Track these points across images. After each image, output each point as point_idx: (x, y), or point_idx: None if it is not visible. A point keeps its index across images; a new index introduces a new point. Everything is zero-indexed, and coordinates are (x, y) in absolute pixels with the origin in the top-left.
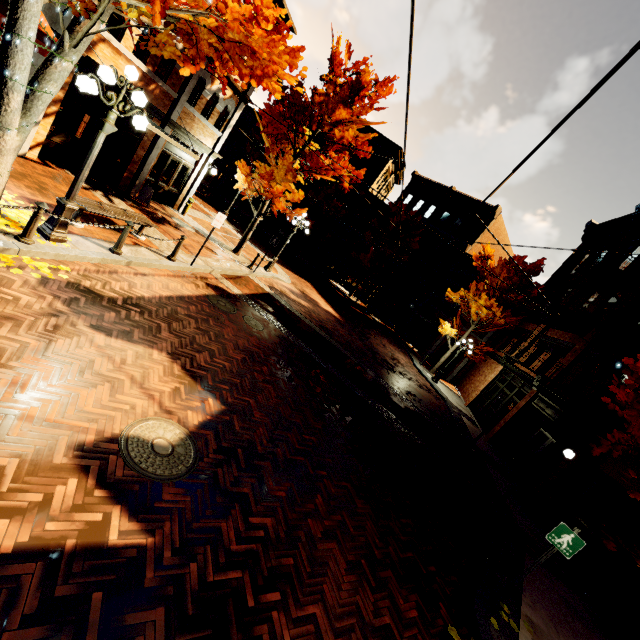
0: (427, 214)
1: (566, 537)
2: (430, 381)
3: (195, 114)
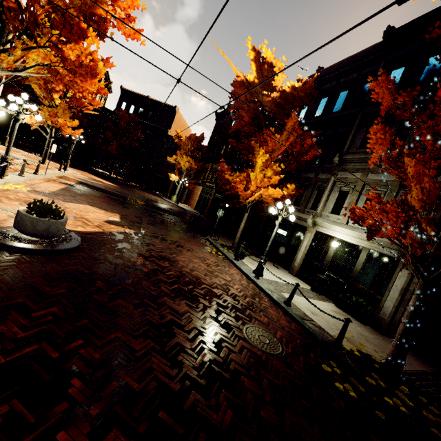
0: (139, 114)
1: (220, 212)
2: (175, 204)
3: None
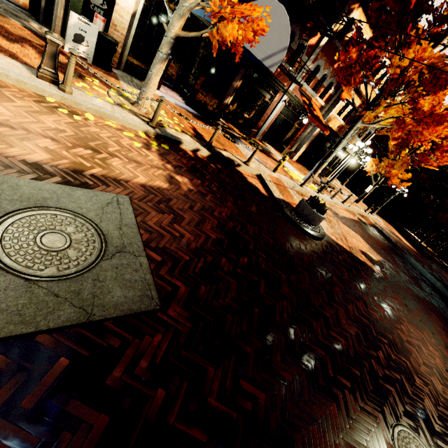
0: None
1: None
2: None
3: (355, 137)
